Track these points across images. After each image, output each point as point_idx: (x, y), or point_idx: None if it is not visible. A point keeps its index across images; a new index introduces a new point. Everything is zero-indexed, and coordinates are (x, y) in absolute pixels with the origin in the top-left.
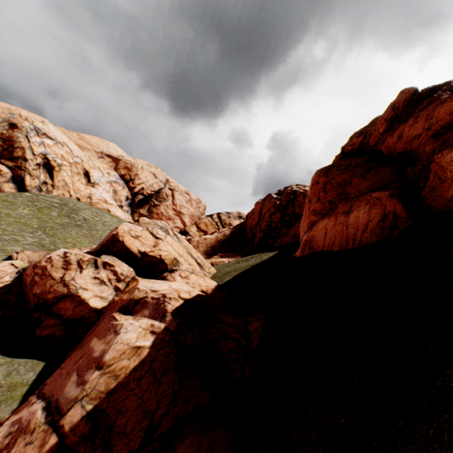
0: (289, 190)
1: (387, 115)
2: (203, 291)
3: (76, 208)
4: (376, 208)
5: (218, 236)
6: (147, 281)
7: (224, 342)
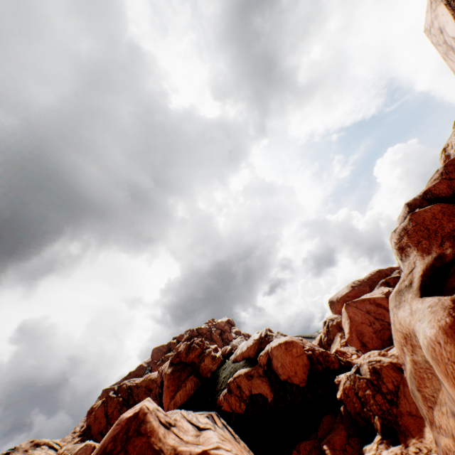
0: (126, 386)
1: (185, 351)
2: None
3: None
4: (192, 381)
5: None
6: None
7: None
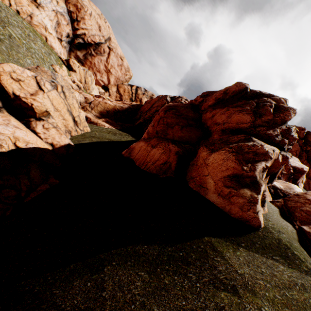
0: (179, 100)
1: (219, 95)
2: (53, 144)
3: (7, 21)
4: (165, 155)
5: (117, 105)
6: (4, 120)
7: (7, 190)
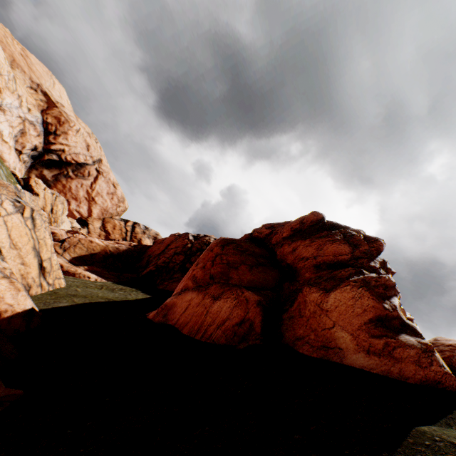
0: (207, 239)
1: (295, 224)
2: None
3: None
4: (241, 308)
5: (109, 245)
6: None
7: None
